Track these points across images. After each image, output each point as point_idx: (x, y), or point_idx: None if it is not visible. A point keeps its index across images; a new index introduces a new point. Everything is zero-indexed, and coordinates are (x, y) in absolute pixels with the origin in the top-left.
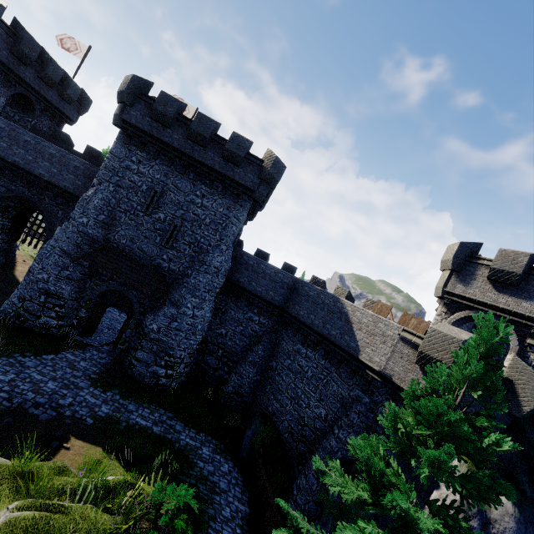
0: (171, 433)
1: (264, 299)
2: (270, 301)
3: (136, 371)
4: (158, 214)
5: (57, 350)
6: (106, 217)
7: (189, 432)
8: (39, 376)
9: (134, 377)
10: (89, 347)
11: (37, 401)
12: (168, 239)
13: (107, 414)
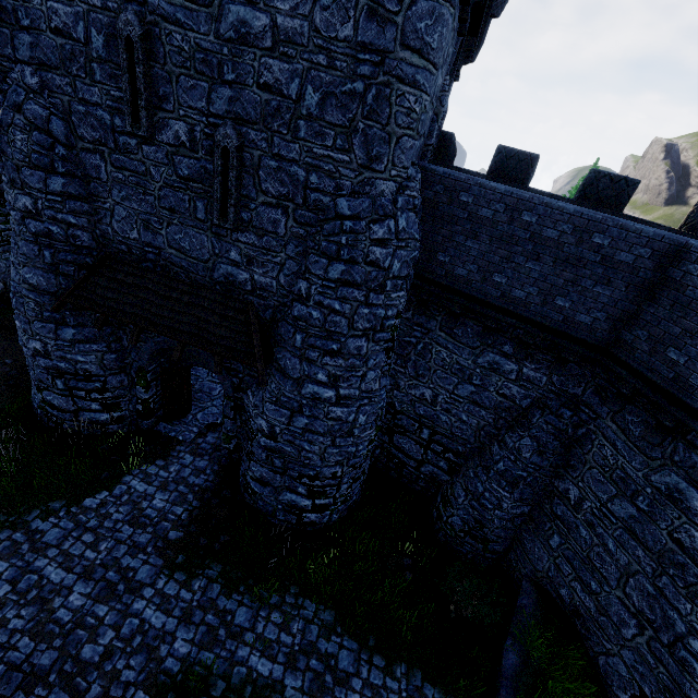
0: (326, 690)
1: (534, 323)
2: (558, 328)
3: (258, 499)
4: (167, 126)
5: (117, 475)
6: (66, 179)
7: (370, 671)
8: (59, 573)
9: (258, 510)
10: (179, 446)
11: (36, 665)
12: (220, 201)
13: (184, 660)
